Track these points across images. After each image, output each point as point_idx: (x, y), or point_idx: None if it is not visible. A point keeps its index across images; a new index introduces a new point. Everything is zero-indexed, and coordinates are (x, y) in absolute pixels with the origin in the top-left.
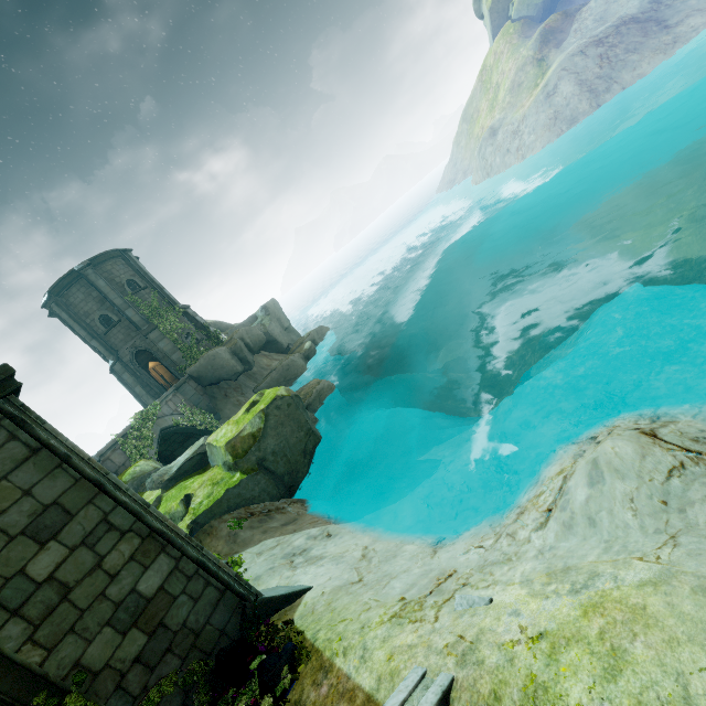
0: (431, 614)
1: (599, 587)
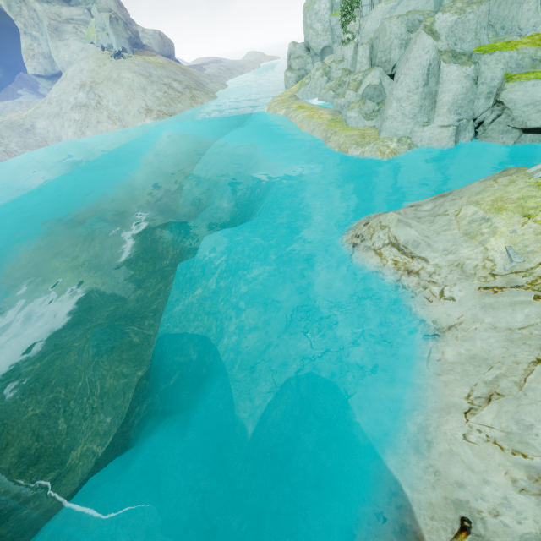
0: (540, 268)
1: (483, 214)
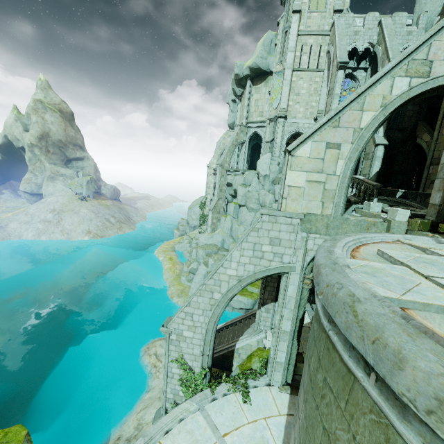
0: None
1: None
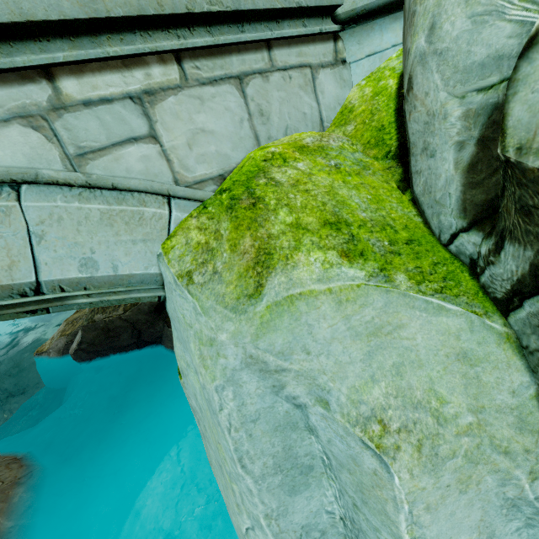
0: None
1: None
